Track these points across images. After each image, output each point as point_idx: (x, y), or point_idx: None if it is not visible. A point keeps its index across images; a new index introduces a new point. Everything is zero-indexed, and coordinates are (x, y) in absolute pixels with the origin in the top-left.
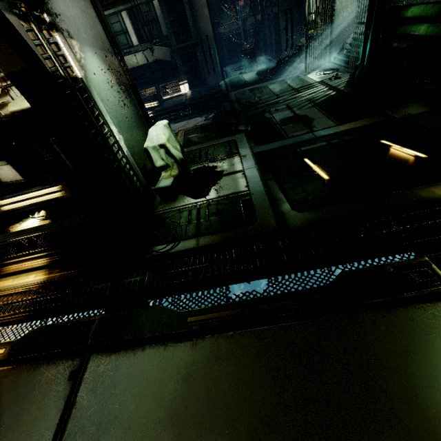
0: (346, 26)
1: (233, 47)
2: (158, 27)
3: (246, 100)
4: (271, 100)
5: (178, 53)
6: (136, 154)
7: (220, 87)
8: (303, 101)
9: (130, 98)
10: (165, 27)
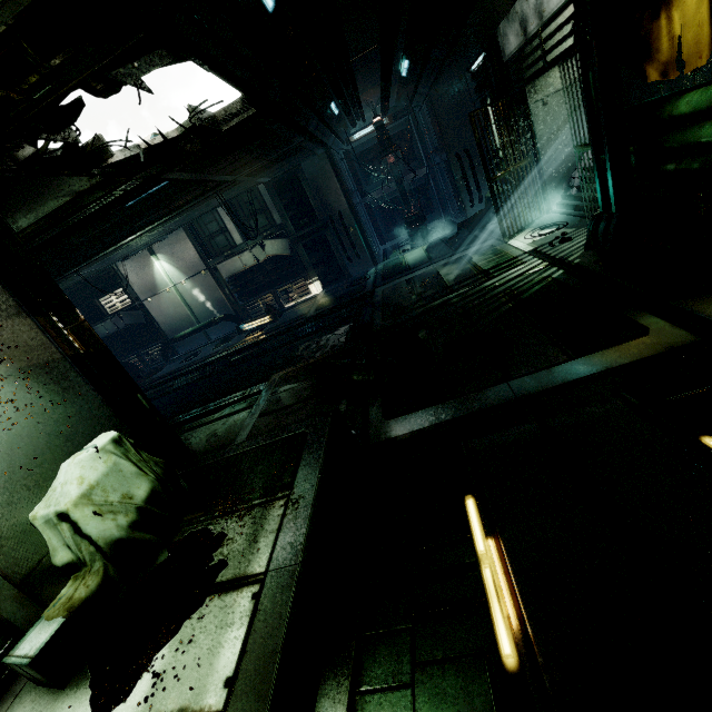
0: (565, 154)
1: (392, 215)
2: (268, 215)
3: (396, 302)
4: (436, 300)
5: (300, 243)
6: (20, 532)
7: (366, 279)
8: (495, 297)
9: (64, 387)
10: (278, 213)
